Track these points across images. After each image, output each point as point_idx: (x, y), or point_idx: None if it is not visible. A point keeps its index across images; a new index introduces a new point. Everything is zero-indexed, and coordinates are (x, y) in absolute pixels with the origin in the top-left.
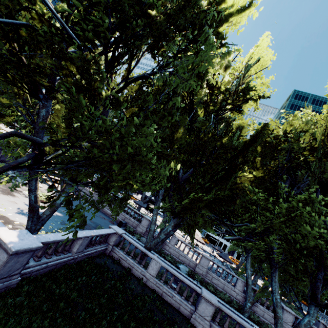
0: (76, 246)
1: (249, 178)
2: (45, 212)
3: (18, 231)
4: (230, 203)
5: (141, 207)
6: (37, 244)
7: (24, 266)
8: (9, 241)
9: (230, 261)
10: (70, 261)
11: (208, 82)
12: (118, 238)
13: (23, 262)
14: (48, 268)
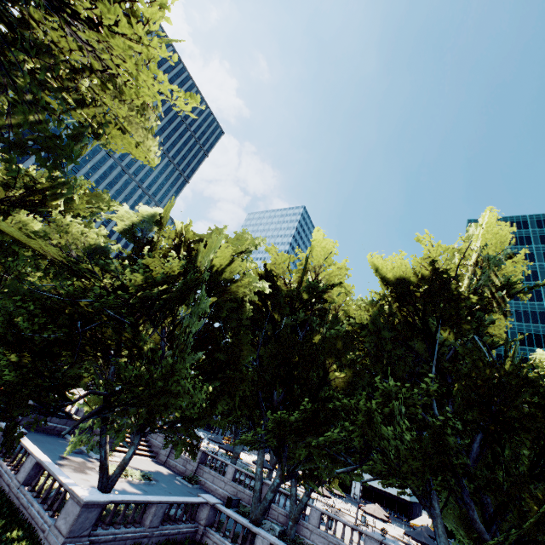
0: (149, 517)
1: (342, 378)
2: (115, 471)
3: (89, 489)
4: (335, 419)
5: (271, 473)
6: (105, 499)
7: (93, 527)
8: (82, 494)
9: (431, 543)
10: (143, 540)
11: (272, 287)
12: (211, 512)
13: (92, 520)
14: (117, 543)
